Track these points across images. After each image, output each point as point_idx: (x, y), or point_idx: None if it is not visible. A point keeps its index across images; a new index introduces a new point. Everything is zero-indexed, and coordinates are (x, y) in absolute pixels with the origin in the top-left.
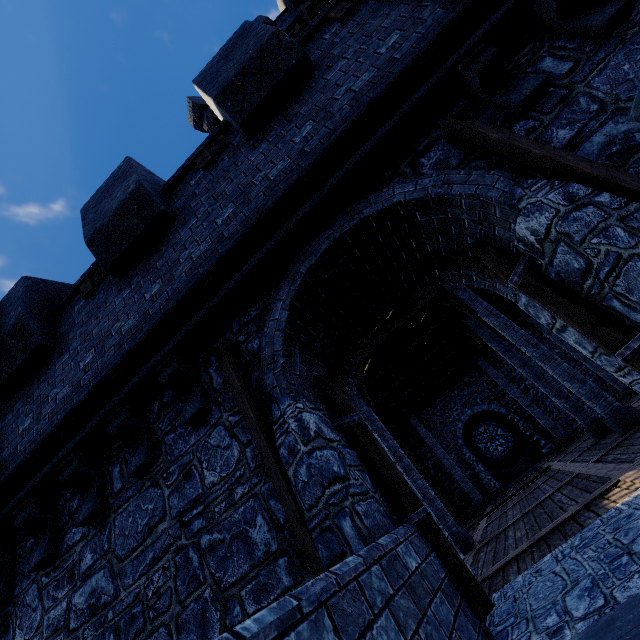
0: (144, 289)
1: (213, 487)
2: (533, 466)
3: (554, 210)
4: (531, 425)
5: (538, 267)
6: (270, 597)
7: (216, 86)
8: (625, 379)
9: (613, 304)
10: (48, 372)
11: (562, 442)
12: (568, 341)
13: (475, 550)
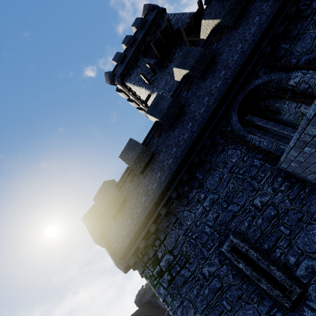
0: (185, 126)
1: (236, 161)
2: None
3: (300, 76)
4: None
5: (294, 91)
6: (267, 171)
7: (188, 67)
8: None
9: (315, 93)
10: (157, 160)
11: None
12: (301, 109)
13: None
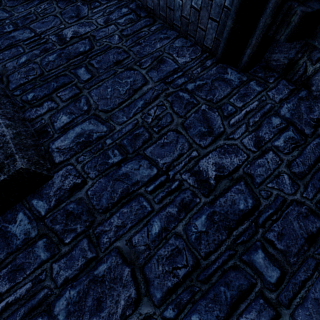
0: None
1: None
2: None
3: None
4: None
5: None
6: None
7: None
8: None
9: None
10: None
11: None
12: None
13: None
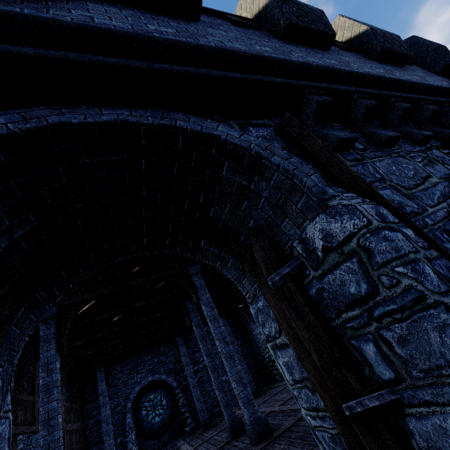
0: None
1: None
2: (173, 442)
3: (366, 220)
4: (188, 403)
5: (302, 277)
6: None
7: None
8: (313, 420)
9: (365, 347)
10: None
11: (203, 426)
12: (278, 359)
13: None
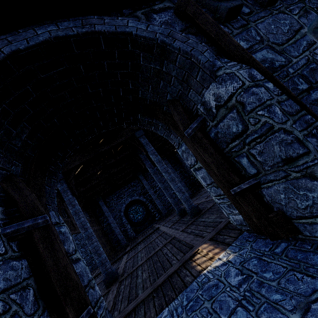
0: None
1: None
2: (151, 225)
3: (241, 82)
4: (154, 207)
5: (205, 127)
6: None
7: None
8: (218, 200)
9: (242, 160)
10: None
11: (165, 216)
12: (197, 176)
13: (119, 282)
